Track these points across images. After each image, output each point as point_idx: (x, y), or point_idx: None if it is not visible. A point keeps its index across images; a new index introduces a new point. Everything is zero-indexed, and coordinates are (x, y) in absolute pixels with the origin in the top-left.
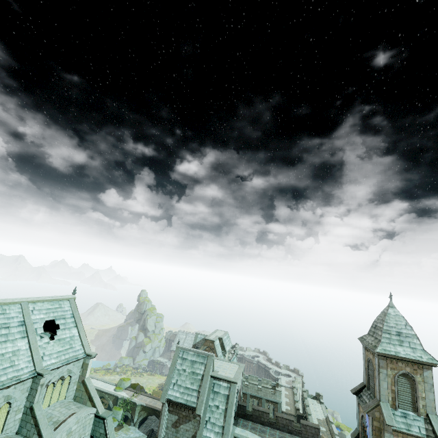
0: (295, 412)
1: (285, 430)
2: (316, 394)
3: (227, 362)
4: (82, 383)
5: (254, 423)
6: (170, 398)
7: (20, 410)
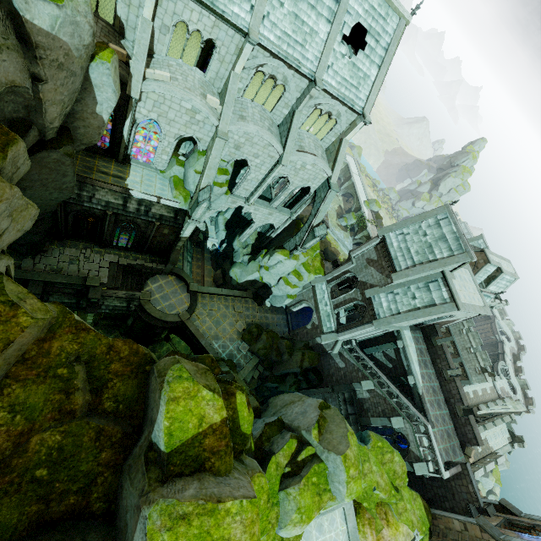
0: (473, 406)
1: (445, 394)
2: (519, 436)
3: (476, 288)
4: (339, 141)
5: (427, 352)
6: (386, 238)
7: (288, 106)
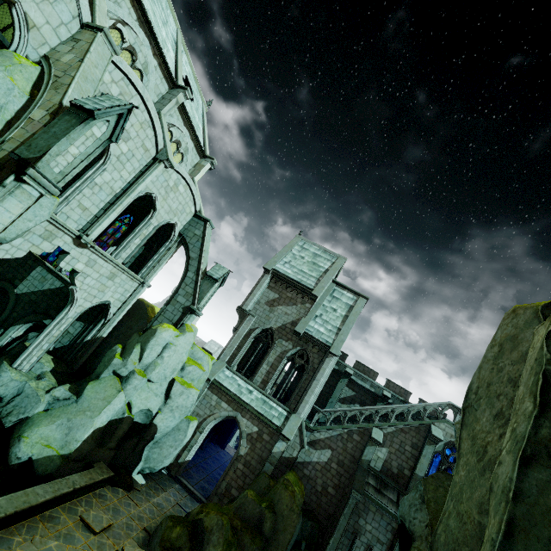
0: None
1: None
2: None
3: None
4: None
5: None
6: (278, 269)
7: None
